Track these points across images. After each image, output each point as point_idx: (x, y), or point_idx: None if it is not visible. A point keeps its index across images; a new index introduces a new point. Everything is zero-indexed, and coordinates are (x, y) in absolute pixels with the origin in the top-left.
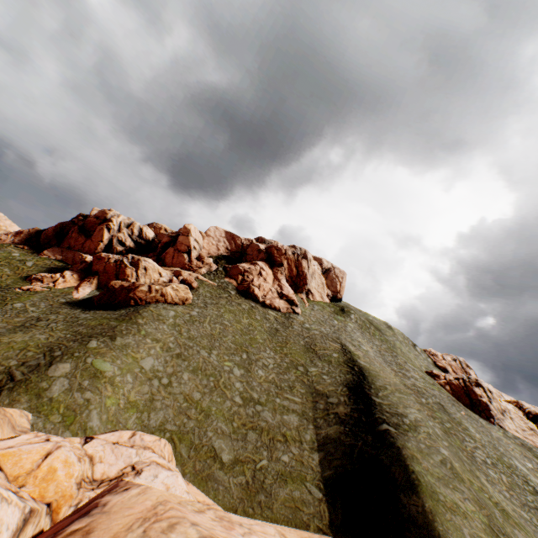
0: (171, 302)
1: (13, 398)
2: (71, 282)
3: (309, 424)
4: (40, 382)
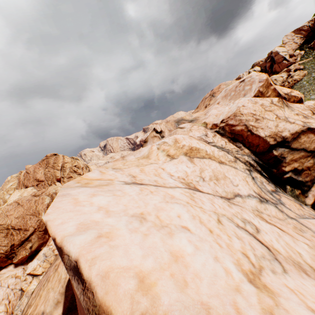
0: (299, 80)
1: None
2: None
3: None
4: None
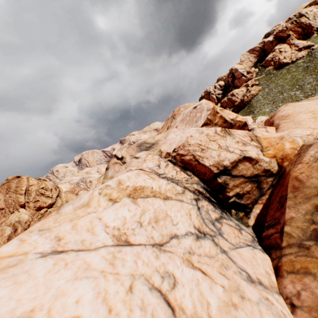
0: (256, 94)
1: None
2: None
3: None
4: None
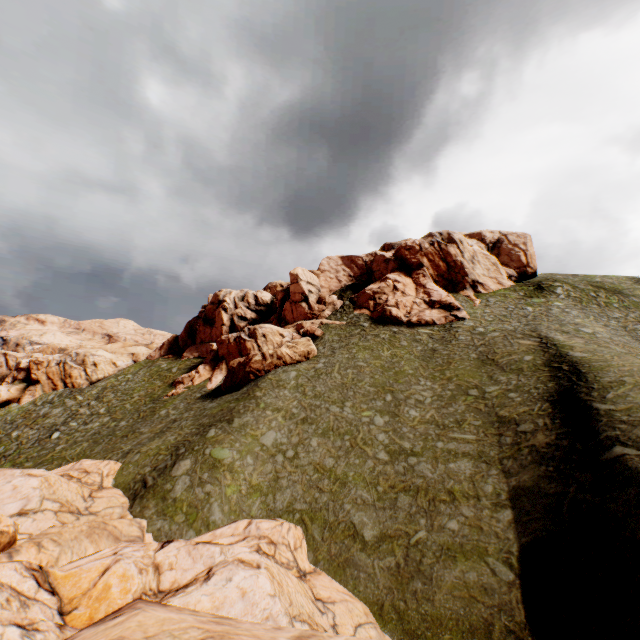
0: (292, 362)
1: (143, 504)
2: (205, 375)
3: (490, 469)
4: (165, 484)
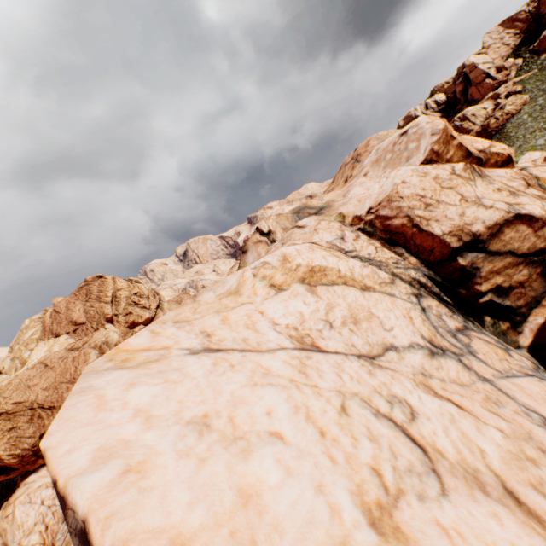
0: (515, 113)
1: None
2: None
3: None
4: None
